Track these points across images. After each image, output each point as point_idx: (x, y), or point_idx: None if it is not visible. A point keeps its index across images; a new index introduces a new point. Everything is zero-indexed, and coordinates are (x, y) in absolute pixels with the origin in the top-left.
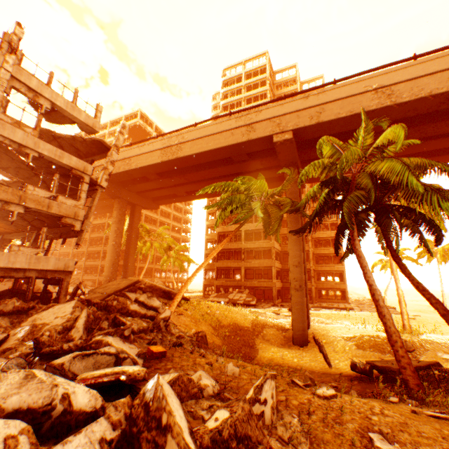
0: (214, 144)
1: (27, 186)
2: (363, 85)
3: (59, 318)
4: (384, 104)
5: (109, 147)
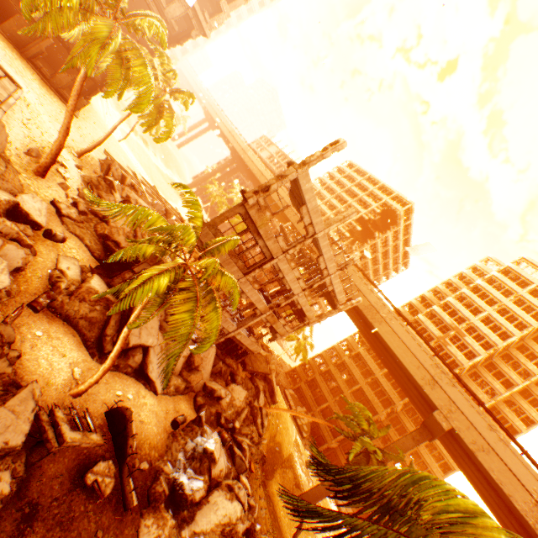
0: (400, 353)
1: (282, 317)
2: (534, 486)
3: (238, 400)
4: (528, 517)
5: (336, 308)
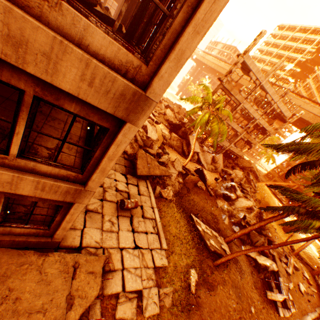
0: None
1: (252, 134)
2: None
3: (239, 175)
4: None
5: (285, 122)
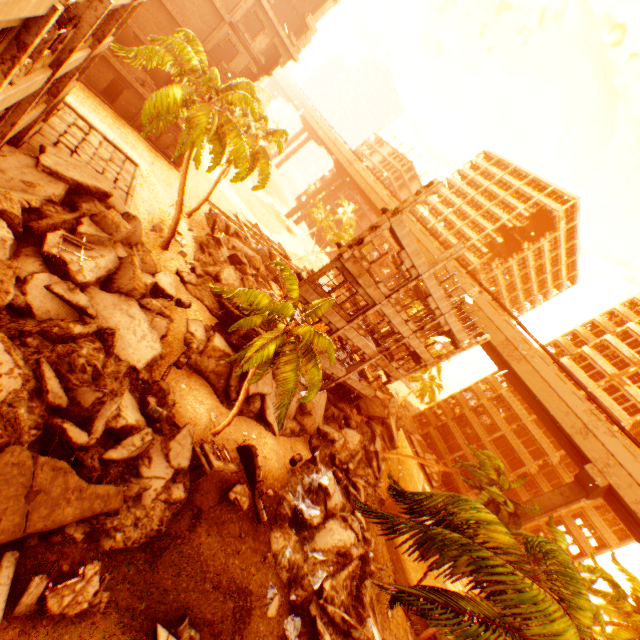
0: (543, 397)
1: (393, 361)
2: None
3: (352, 443)
4: None
5: (457, 347)
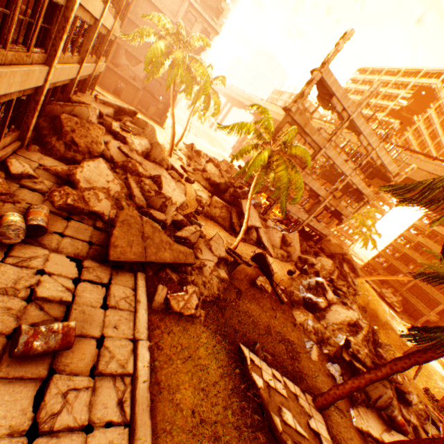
0: None
1: (341, 200)
2: None
3: (327, 266)
4: None
5: (390, 181)
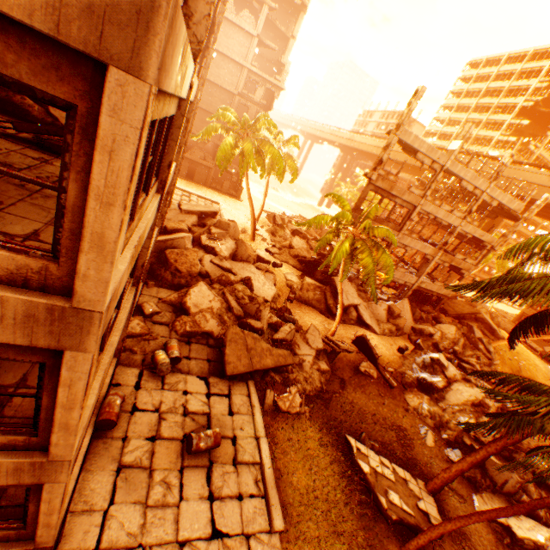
0: None
1: (456, 253)
2: None
3: (449, 333)
4: None
5: (518, 219)
